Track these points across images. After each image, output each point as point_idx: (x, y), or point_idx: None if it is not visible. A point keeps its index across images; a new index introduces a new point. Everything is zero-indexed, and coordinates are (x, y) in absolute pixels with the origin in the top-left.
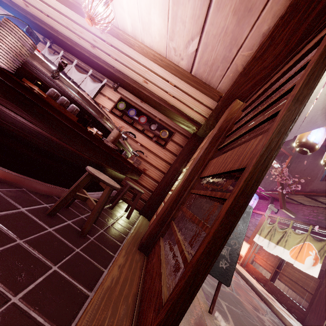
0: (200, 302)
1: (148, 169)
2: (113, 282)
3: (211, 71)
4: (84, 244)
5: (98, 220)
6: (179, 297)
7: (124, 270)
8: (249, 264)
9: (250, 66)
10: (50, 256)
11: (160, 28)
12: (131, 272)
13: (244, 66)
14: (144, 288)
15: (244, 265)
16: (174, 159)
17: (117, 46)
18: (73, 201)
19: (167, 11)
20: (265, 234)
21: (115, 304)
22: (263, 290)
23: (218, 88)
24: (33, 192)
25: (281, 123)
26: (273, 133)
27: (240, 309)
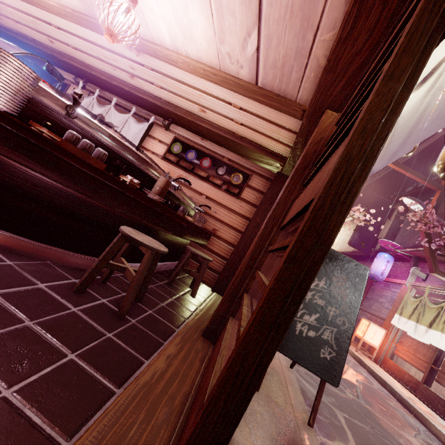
0: (295, 410)
1: (219, 229)
2: (155, 377)
3: (284, 76)
4: (120, 328)
5: (147, 298)
6: (220, 390)
7: (174, 361)
8: (387, 359)
9: (336, 54)
10: (67, 342)
11: (205, 30)
12: (185, 364)
13: (328, 56)
14: (200, 385)
15: (380, 361)
16: (254, 212)
17: (159, 69)
18: (110, 274)
19: (208, 2)
20: (408, 313)
21: (152, 406)
22: (412, 398)
23: (298, 100)
24: (60, 265)
25: (366, 115)
26: (354, 133)
27: (369, 425)
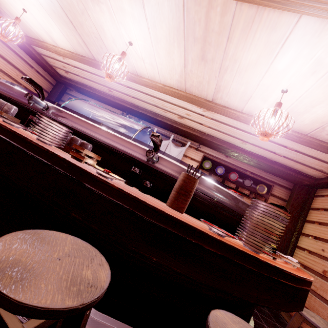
0: None
1: None
2: None
3: None
4: None
5: None
6: None
7: None
8: None
9: None
10: None
11: (321, 116)
12: None
13: None
14: None
15: None
16: None
17: (221, 120)
18: None
19: None
20: None
21: None
22: None
23: None
24: None
25: None
26: None
27: None
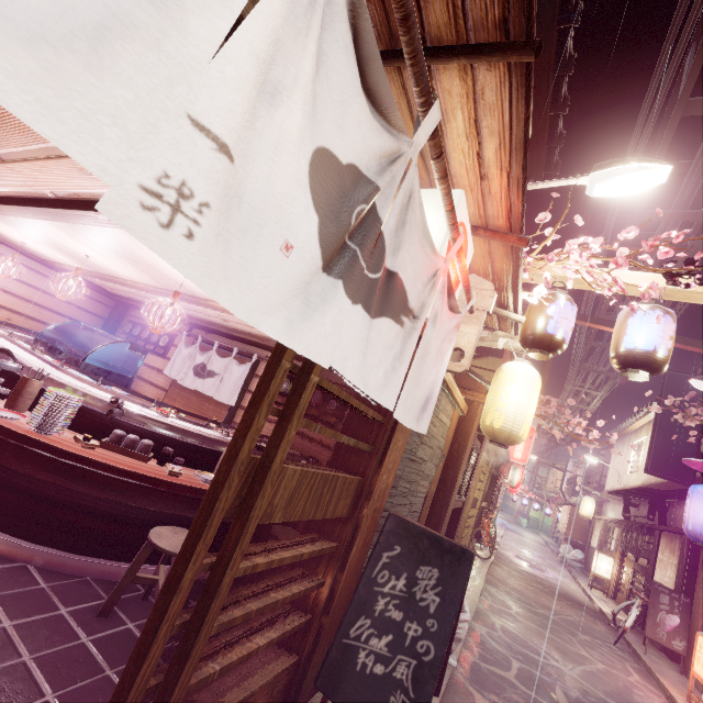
0: None
1: None
2: None
3: None
4: None
5: None
6: None
7: None
8: None
9: None
10: (54, 681)
11: None
12: None
13: None
14: None
15: None
16: None
17: None
18: (151, 587)
19: None
20: None
21: None
22: None
23: None
24: (101, 581)
25: (233, 442)
26: (223, 459)
27: None
